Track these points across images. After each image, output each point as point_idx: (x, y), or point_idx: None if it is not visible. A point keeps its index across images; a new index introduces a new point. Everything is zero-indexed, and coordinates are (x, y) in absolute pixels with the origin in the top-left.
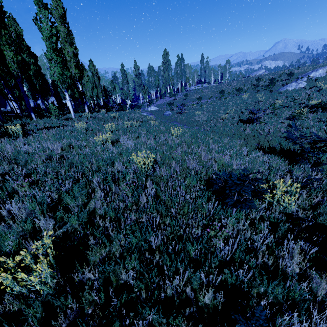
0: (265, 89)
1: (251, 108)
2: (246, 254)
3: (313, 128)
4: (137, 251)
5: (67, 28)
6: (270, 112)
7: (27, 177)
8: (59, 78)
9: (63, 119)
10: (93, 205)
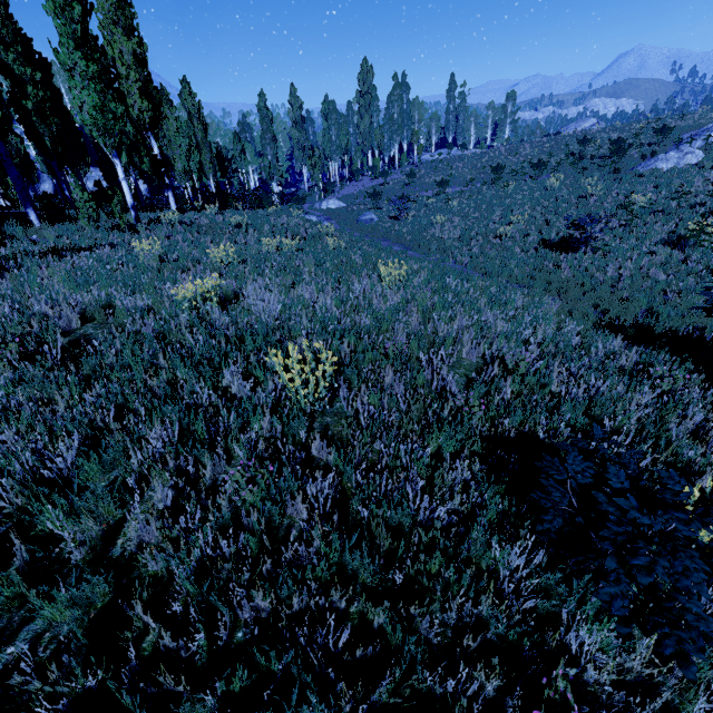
0: (602, 166)
1: (570, 212)
2: None
3: None
4: None
5: None
6: (619, 224)
7: None
8: (94, 121)
9: (111, 227)
10: (135, 540)
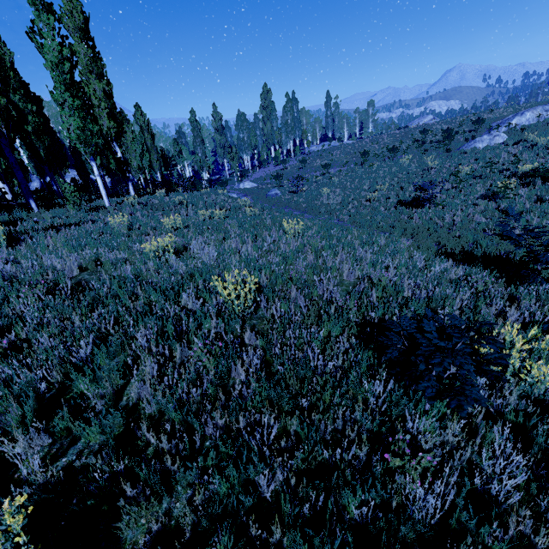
0: (438, 148)
1: (417, 181)
2: (470, 505)
3: (532, 213)
4: (232, 523)
5: (91, 49)
6: (451, 186)
7: (3, 333)
8: (78, 137)
9: (89, 209)
10: (136, 394)
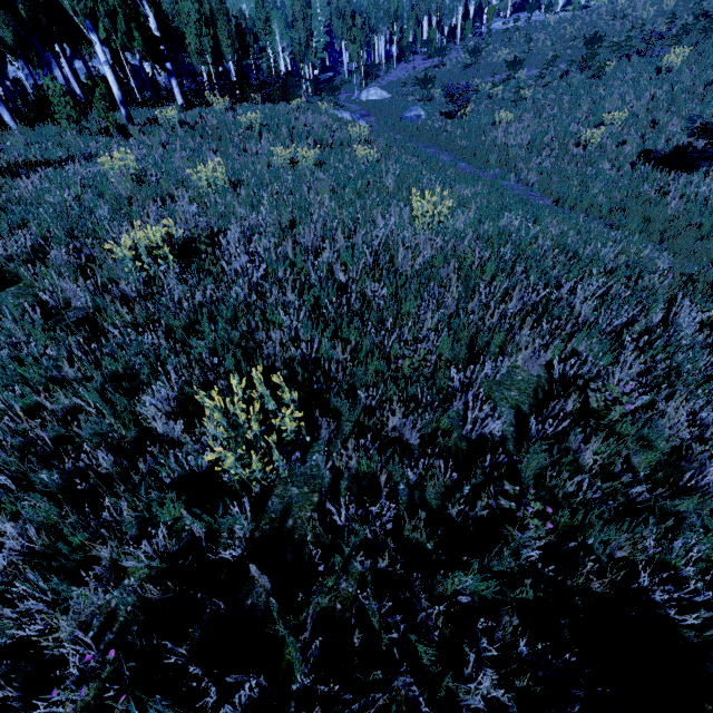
0: None
1: (691, 108)
2: None
3: None
4: None
5: None
6: None
7: None
8: None
9: (100, 129)
10: None
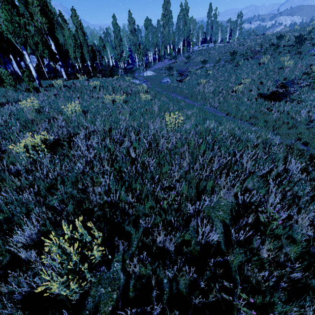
0: (290, 51)
1: (274, 77)
2: None
3: None
4: None
5: None
6: (306, 84)
7: None
8: (6, 28)
9: (26, 89)
10: None
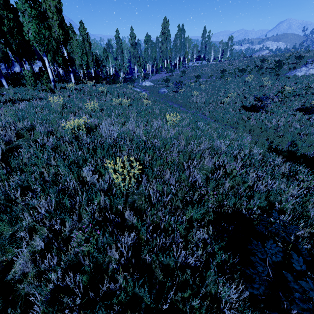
0: (271, 72)
1: (255, 93)
2: None
3: None
4: None
5: None
6: (278, 100)
7: None
8: (34, 38)
9: (42, 89)
10: (19, 272)
